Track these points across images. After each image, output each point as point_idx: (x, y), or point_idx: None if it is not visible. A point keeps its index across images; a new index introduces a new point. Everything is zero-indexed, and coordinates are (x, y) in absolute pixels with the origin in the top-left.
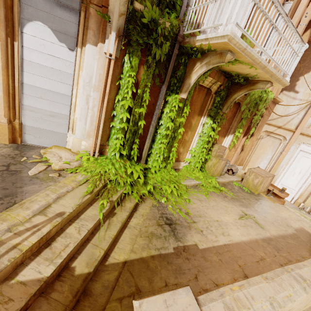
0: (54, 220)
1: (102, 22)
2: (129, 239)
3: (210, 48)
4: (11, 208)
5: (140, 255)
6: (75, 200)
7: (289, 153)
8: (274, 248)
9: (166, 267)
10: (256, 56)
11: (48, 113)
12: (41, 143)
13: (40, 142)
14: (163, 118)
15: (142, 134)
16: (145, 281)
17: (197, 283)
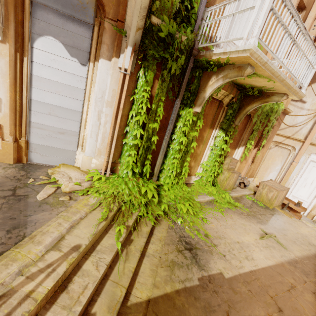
0: (70, 256)
1: (117, 36)
2: (149, 271)
3: (227, 62)
4: (20, 243)
5: (163, 291)
6: (90, 229)
7: (300, 164)
8: (302, 272)
9: (194, 303)
10: (276, 69)
11: (56, 130)
12: (47, 161)
13: (47, 161)
14: (176, 133)
15: (154, 149)
16: None
17: None
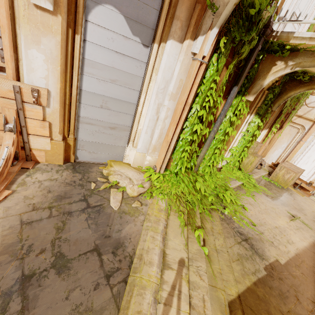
0: (182, 273)
1: (198, 10)
2: (226, 267)
3: (309, 48)
4: (134, 266)
5: (245, 285)
6: (179, 238)
7: (306, 143)
8: None
9: (271, 293)
10: None
11: (107, 125)
12: (95, 158)
13: (95, 158)
14: (223, 123)
15: None
16: (265, 314)
17: (302, 305)
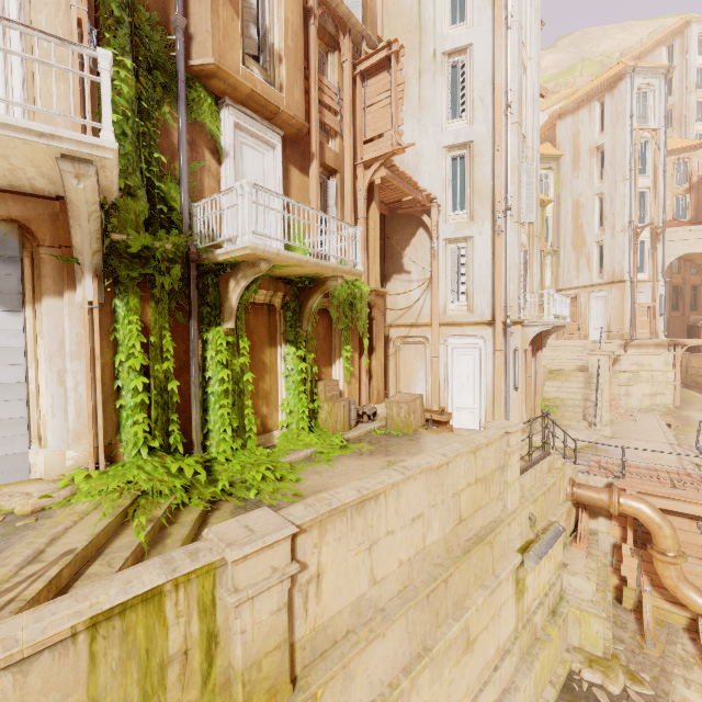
0: (62, 560)
1: (66, 265)
2: None
3: (237, 260)
4: None
5: None
6: (87, 532)
7: (442, 358)
8: None
9: None
10: (298, 256)
11: None
12: None
13: None
14: (210, 368)
15: (182, 405)
16: None
17: None
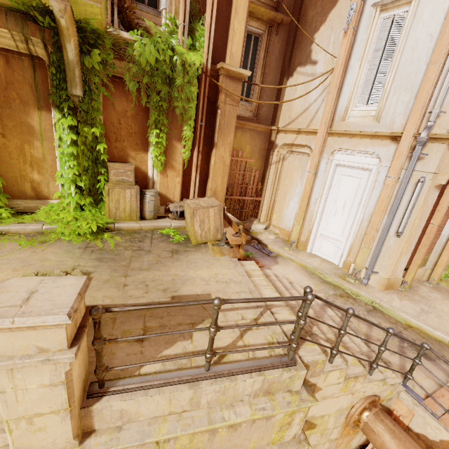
0: None
1: None
2: None
3: None
4: None
5: None
6: None
7: (321, 175)
8: None
9: None
10: None
11: None
12: None
13: None
14: None
15: None
16: None
17: None
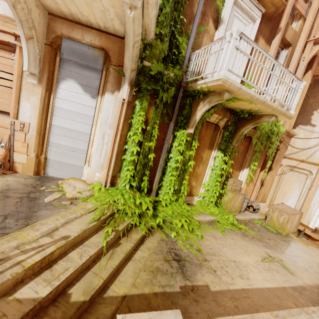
0: (59, 242)
1: (119, 76)
2: (132, 273)
3: (209, 90)
4: (23, 228)
5: (141, 291)
6: (82, 226)
7: None
8: (308, 299)
9: (170, 307)
10: (252, 93)
11: (69, 149)
12: (60, 175)
13: (60, 174)
14: (172, 152)
15: (153, 167)
16: None
17: None
